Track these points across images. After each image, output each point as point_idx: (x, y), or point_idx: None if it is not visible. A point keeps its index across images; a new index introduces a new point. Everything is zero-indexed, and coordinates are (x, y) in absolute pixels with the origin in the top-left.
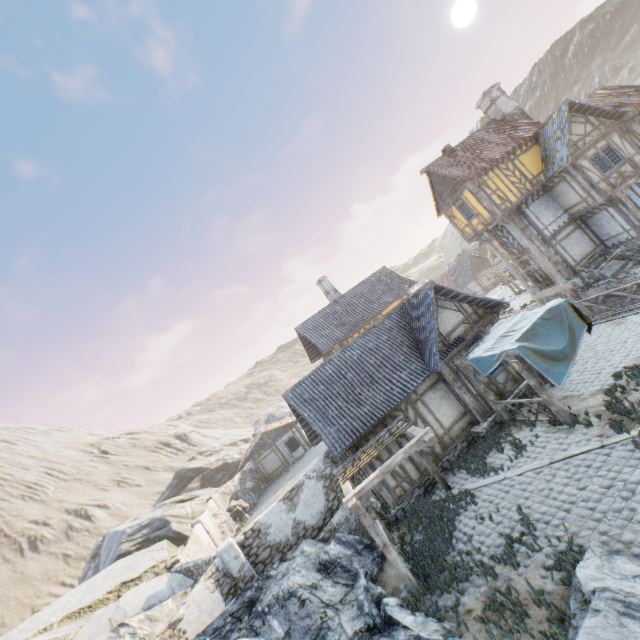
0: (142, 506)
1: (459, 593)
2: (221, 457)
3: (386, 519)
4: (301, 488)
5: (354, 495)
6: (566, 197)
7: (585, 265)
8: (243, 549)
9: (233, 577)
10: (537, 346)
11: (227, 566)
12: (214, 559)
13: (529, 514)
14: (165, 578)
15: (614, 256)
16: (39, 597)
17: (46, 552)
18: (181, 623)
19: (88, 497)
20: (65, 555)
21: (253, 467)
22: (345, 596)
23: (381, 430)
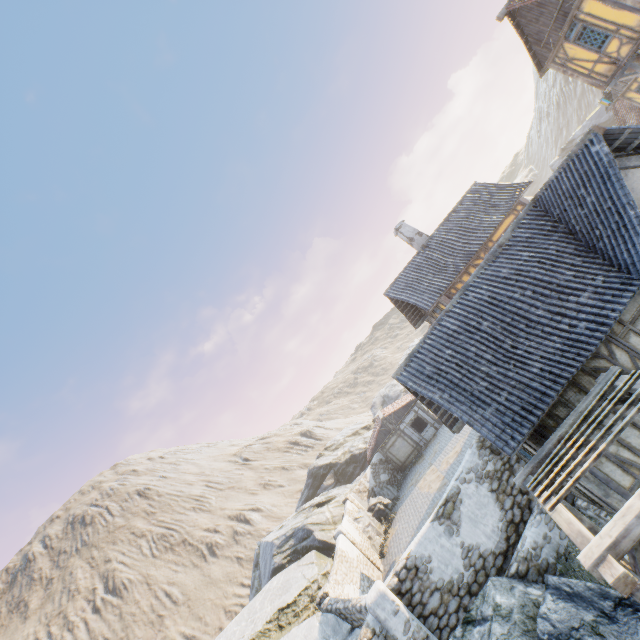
0: (289, 505)
1: None
2: (347, 449)
3: None
4: (458, 498)
5: (606, 551)
6: None
7: None
8: (401, 597)
9: None
10: None
11: (386, 626)
12: (366, 610)
13: None
14: (316, 622)
15: None
16: (227, 598)
17: (222, 556)
18: None
19: (243, 502)
20: (237, 558)
21: (382, 458)
22: None
23: (574, 397)
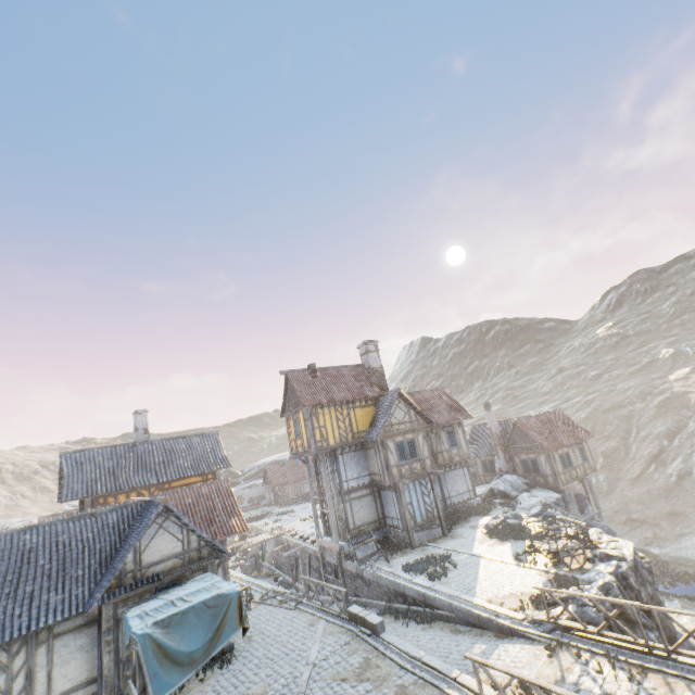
0: None
1: None
2: None
3: None
4: None
5: None
6: (373, 463)
7: (361, 533)
8: None
9: None
10: (168, 639)
11: None
12: None
13: None
14: None
15: (369, 541)
16: None
17: None
18: None
19: None
20: None
21: None
22: None
23: None
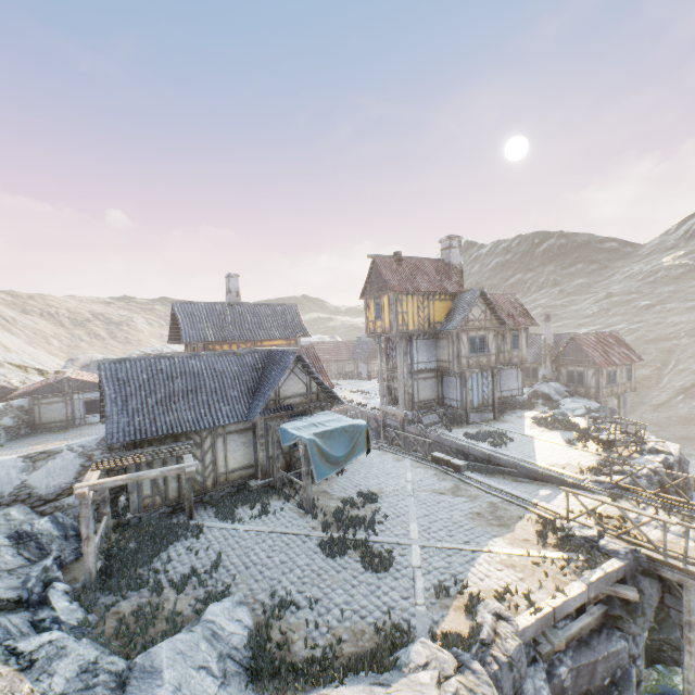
0: None
1: (123, 597)
2: None
3: (121, 520)
4: (55, 455)
5: (90, 485)
6: (443, 351)
7: (422, 406)
8: None
9: None
10: (324, 446)
11: None
12: None
13: (224, 560)
14: None
15: (436, 413)
16: None
17: None
18: None
19: None
20: None
21: (27, 406)
22: (19, 568)
23: (170, 443)
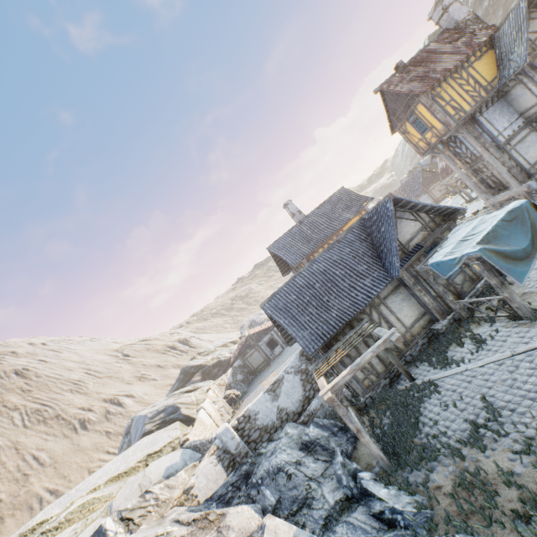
0: (159, 395)
1: (428, 471)
2: (215, 356)
3: (356, 405)
4: (282, 382)
5: (329, 390)
6: (522, 100)
7: None
8: (237, 431)
9: (231, 453)
10: (499, 247)
11: (225, 445)
12: (215, 439)
13: (493, 402)
14: (179, 453)
15: None
16: (92, 462)
17: (93, 430)
18: (193, 490)
19: (118, 389)
20: (107, 432)
21: (241, 363)
22: (325, 471)
23: (348, 331)
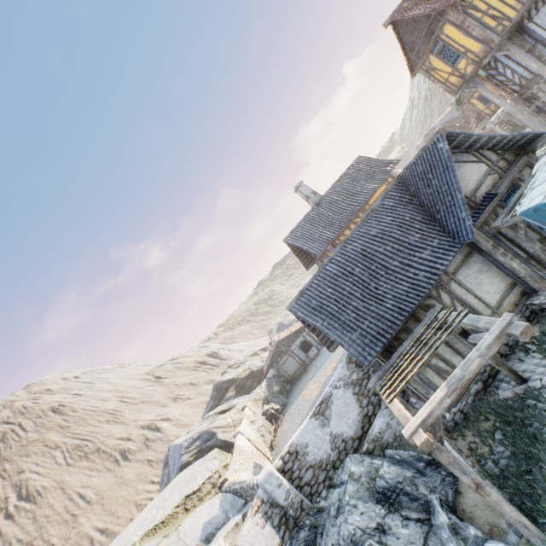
0: (196, 414)
1: None
2: (247, 367)
3: None
4: (330, 400)
5: (419, 426)
6: None
7: None
8: (284, 474)
9: (281, 506)
10: None
11: (272, 496)
12: (257, 487)
13: None
14: (217, 501)
15: None
16: (138, 494)
17: (134, 460)
18: None
19: (154, 414)
20: (148, 460)
21: (275, 373)
22: (426, 541)
23: (413, 325)
